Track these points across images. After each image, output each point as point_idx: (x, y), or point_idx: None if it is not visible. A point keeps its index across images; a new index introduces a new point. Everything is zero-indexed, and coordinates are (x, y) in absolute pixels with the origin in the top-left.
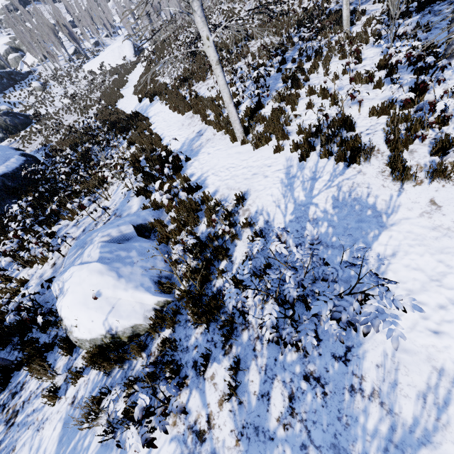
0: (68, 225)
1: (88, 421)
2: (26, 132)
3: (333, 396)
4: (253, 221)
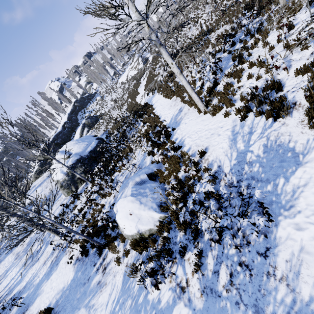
0: (118, 175)
1: (132, 274)
2: (97, 125)
3: (256, 277)
4: (210, 166)
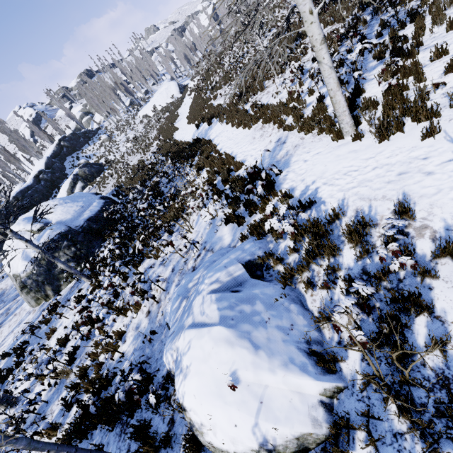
0: (154, 265)
1: None
2: (101, 178)
3: None
4: (450, 245)
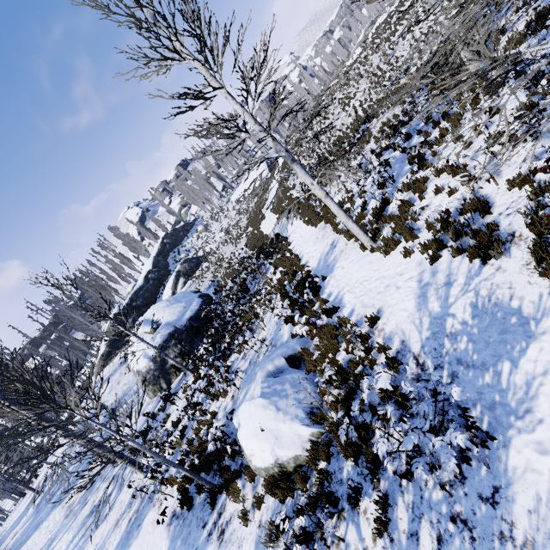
0: (238, 358)
1: (270, 541)
2: (199, 271)
3: (482, 543)
4: (389, 342)
